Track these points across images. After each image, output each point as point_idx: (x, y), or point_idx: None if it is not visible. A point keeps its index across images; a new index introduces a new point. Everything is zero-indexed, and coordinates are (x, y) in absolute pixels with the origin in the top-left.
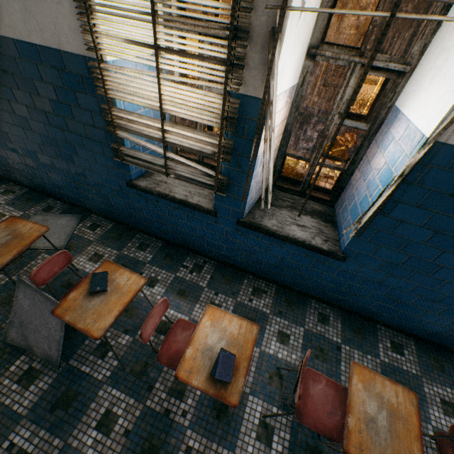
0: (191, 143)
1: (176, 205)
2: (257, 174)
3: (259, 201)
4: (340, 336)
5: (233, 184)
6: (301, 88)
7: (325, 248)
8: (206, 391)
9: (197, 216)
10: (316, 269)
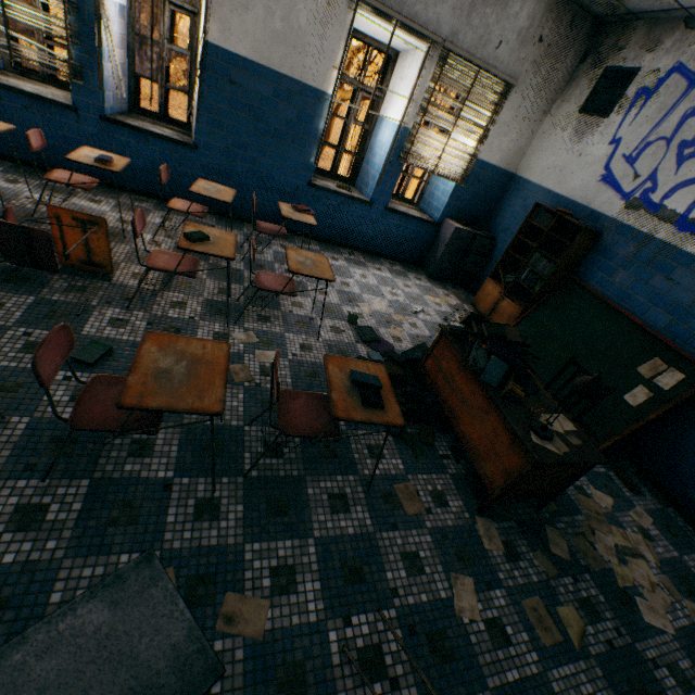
0: (37, 23)
1: (27, 103)
2: (109, 70)
3: (122, 115)
4: (216, 223)
5: (87, 73)
6: (131, 11)
7: (181, 141)
8: (94, 165)
9: (56, 116)
10: (184, 168)
